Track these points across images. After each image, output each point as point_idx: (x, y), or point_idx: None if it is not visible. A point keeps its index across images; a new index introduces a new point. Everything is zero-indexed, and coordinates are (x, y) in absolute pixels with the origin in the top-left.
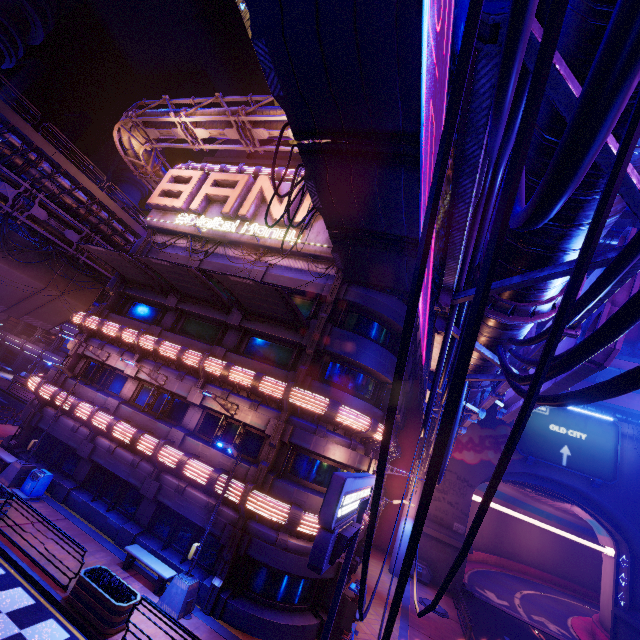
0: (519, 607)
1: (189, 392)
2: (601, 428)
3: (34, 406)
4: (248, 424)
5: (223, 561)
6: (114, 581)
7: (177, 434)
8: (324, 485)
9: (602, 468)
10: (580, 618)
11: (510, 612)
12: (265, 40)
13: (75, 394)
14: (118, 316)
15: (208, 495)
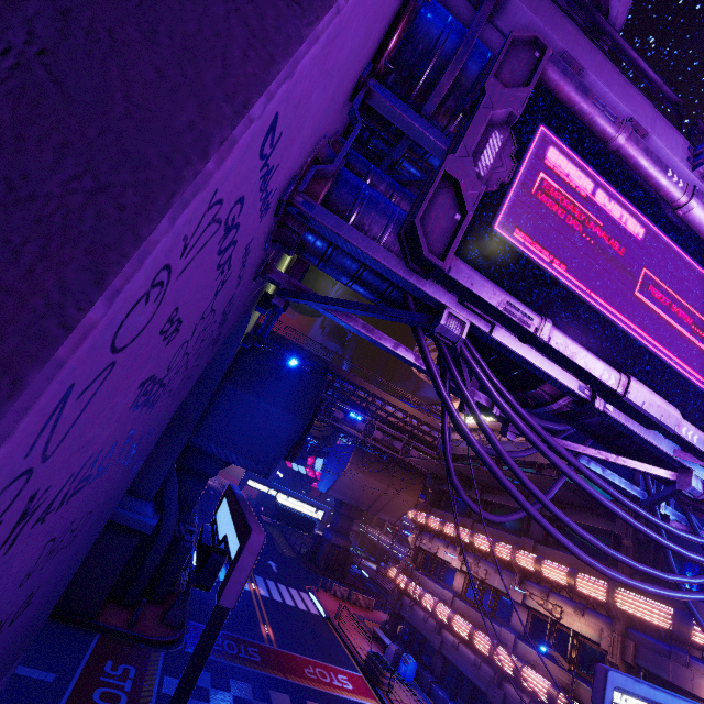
0: None
1: (509, 588)
2: None
3: (395, 594)
4: (578, 633)
5: None
6: None
7: (507, 635)
8: None
9: None
10: None
11: None
12: None
13: (420, 585)
14: (438, 510)
15: None
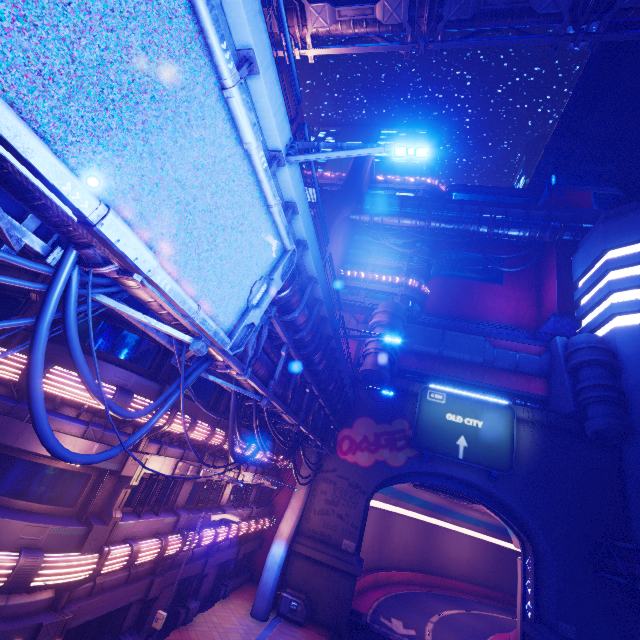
0: (428, 635)
1: None
2: (497, 413)
3: None
4: None
5: None
6: None
7: None
8: (27, 497)
9: (499, 458)
10: (502, 636)
11: None
12: None
13: None
14: None
15: None
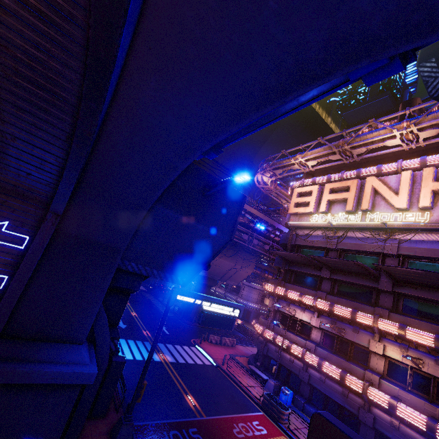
0: None
1: (368, 343)
2: None
3: (261, 341)
4: None
5: None
6: None
7: (372, 377)
8: None
9: None
10: None
11: None
12: None
13: (282, 336)
14: (291, 285)
15: (424, 436)
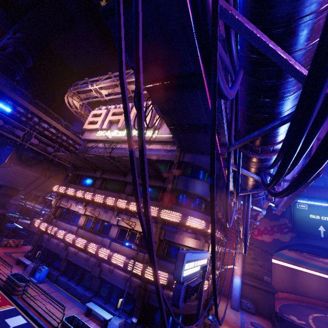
0: (312, 324)
1: (110, 218)
2: None
3: (38, 234)
4: (141, 232)
5: (136, 308)
6: (80, 323)
7: (107, 241)
8: None
9: None
10: None
11: (307, 327)
12: None
13: (57, 226)
14: (74, 185)
15: (125, 272)
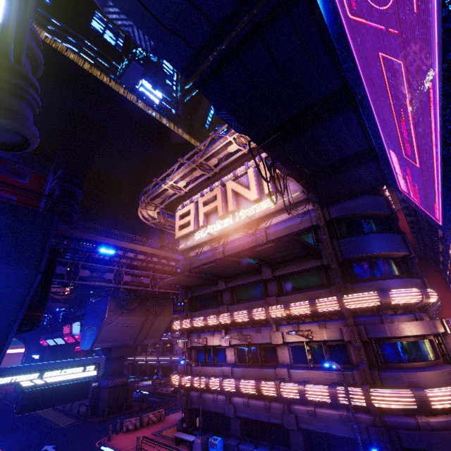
0: None
1: (270, 338)
2: None
3: (183, 395)
4: (326, 340)
5: None
6: None
7: (282, 372)
8: (420, 360)
9: None
10: None
11: None
12: (223, 108)
13: (201, 375)
14: (197, 312)
15: (335, 409)
